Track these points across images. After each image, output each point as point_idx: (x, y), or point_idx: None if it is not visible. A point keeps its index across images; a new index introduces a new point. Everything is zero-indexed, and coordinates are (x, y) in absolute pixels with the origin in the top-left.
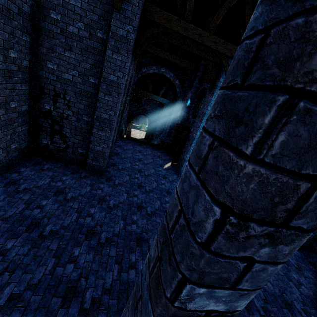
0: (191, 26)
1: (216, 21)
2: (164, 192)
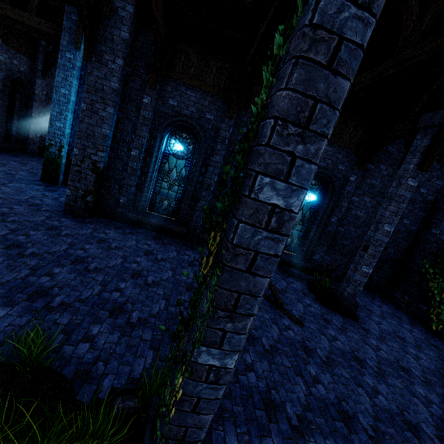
0: (8, 7)
1: (33, 4)
2: (3, 173)
